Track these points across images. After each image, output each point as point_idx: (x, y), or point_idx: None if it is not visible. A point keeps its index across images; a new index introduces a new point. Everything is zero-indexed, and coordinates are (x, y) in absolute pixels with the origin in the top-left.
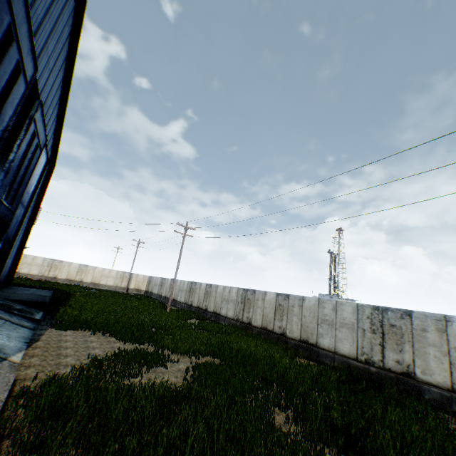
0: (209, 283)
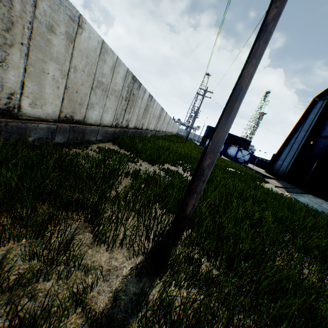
0: None
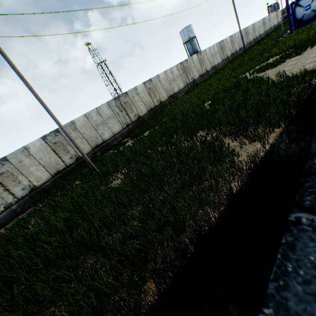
0: (49, 132)
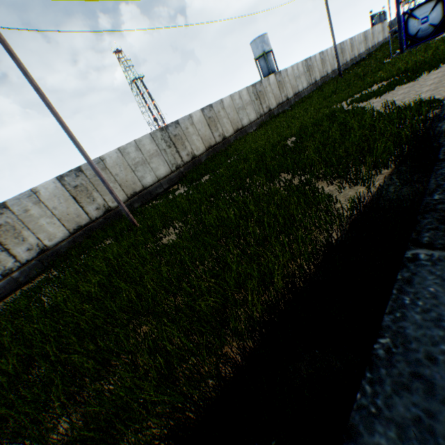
0: (68, 171)
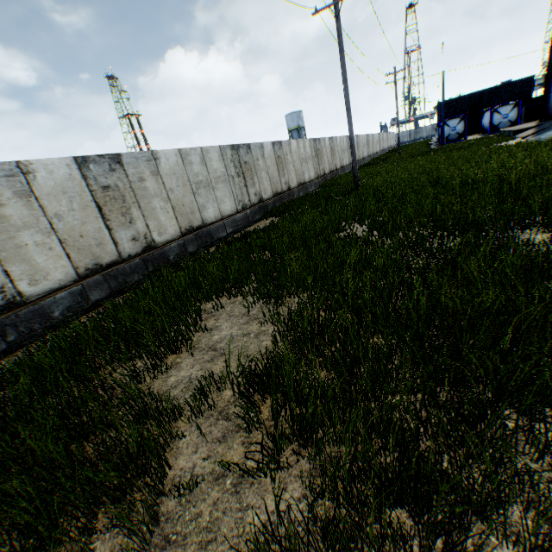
0: (277, 141)
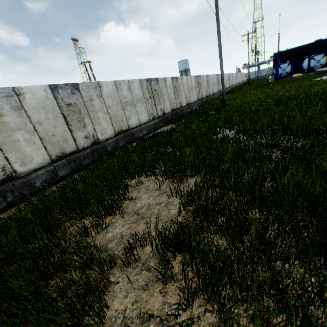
0: (174, 77)
